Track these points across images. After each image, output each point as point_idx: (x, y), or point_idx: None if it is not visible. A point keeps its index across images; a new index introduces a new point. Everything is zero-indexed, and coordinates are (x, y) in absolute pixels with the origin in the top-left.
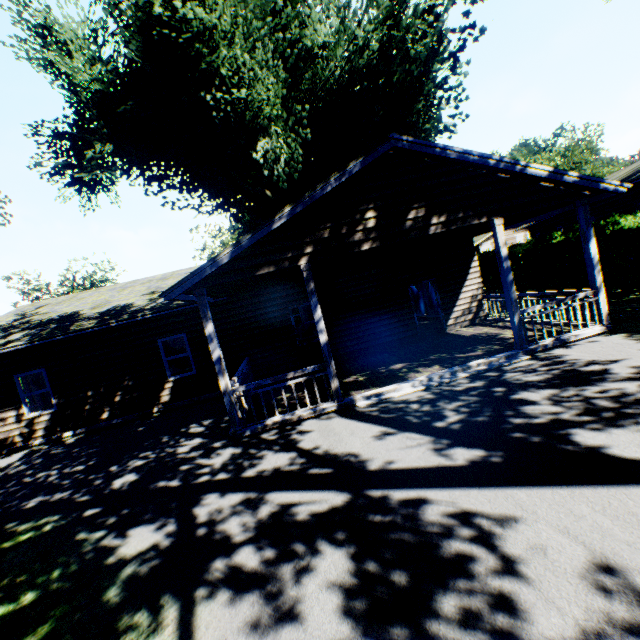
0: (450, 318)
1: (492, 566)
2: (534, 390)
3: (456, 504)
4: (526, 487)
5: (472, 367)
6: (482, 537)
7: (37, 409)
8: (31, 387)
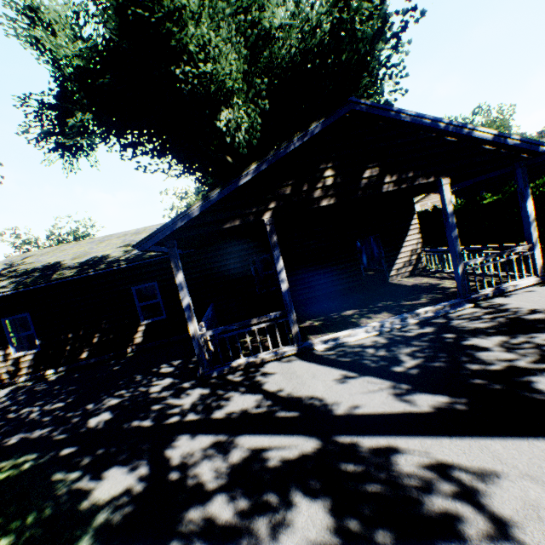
0: (392, 269)
1: (483, 529)
2: (484, 337)
3: (430, 454)
4: (500, 438)
5: (420, 314)
6: (465, 494)
7: (23, 348)
8: (18, 329)
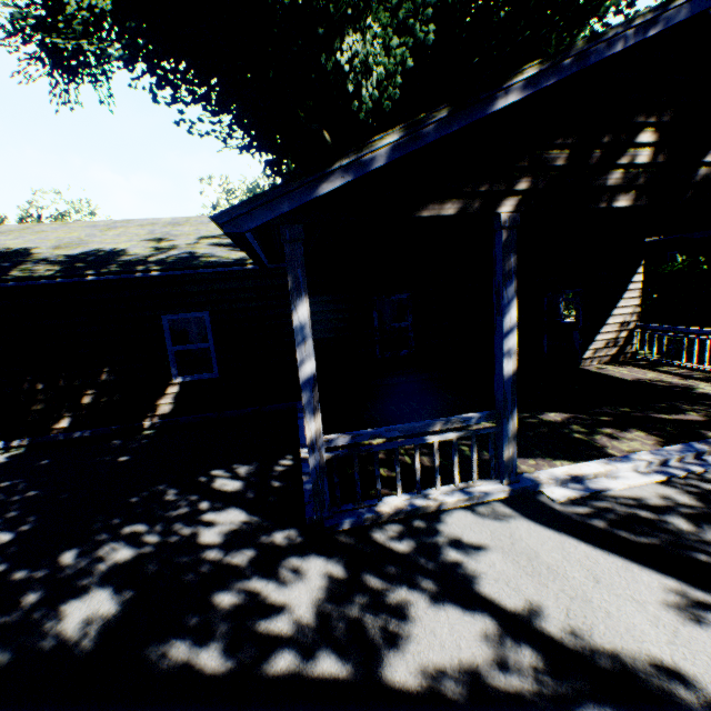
0: (588, 349)
1: None
2: None
3: None
4: None
5: None
6: None
7: None
8: None
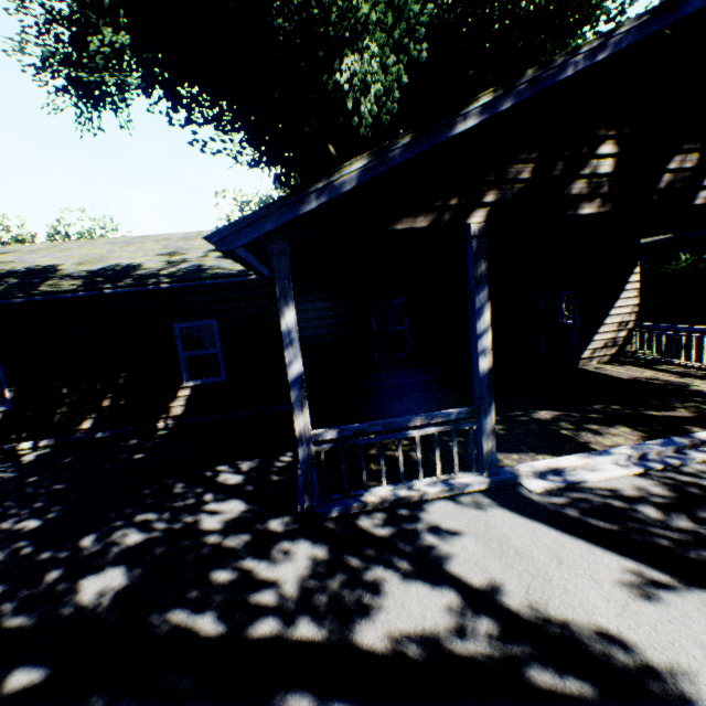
0: (586, 349)
1: None
2: None
3: None
4: None
5: None
6: None
7: None
8: None
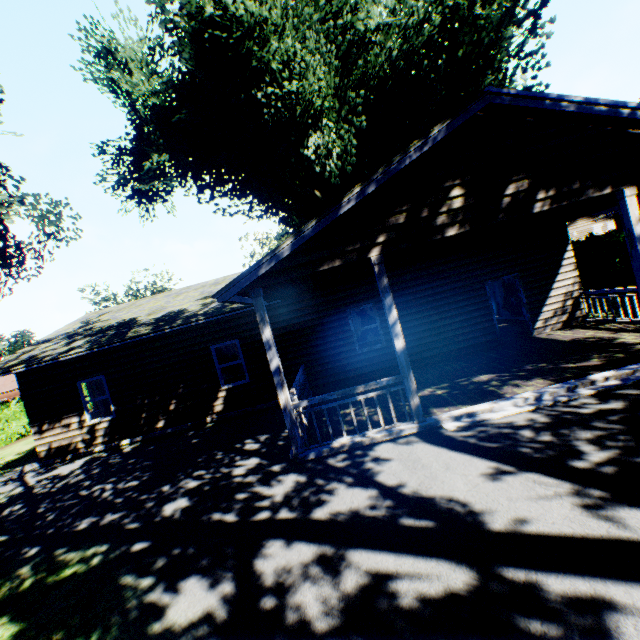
0: (538, 320)
1: None
2: None
3: None
4: None
5: (596, 382)
6: None
7: (100, 414)
8: (95, 392)
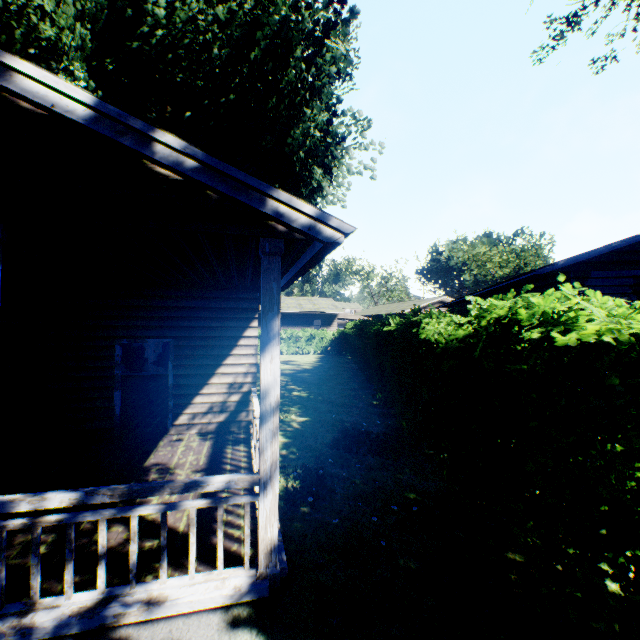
0: (185, 412)
1: None
2: None
3: None
4: None
5: None
6: None
7: None
8: None
